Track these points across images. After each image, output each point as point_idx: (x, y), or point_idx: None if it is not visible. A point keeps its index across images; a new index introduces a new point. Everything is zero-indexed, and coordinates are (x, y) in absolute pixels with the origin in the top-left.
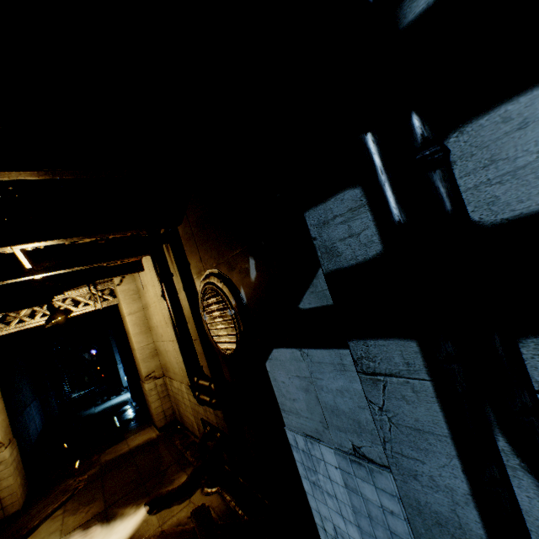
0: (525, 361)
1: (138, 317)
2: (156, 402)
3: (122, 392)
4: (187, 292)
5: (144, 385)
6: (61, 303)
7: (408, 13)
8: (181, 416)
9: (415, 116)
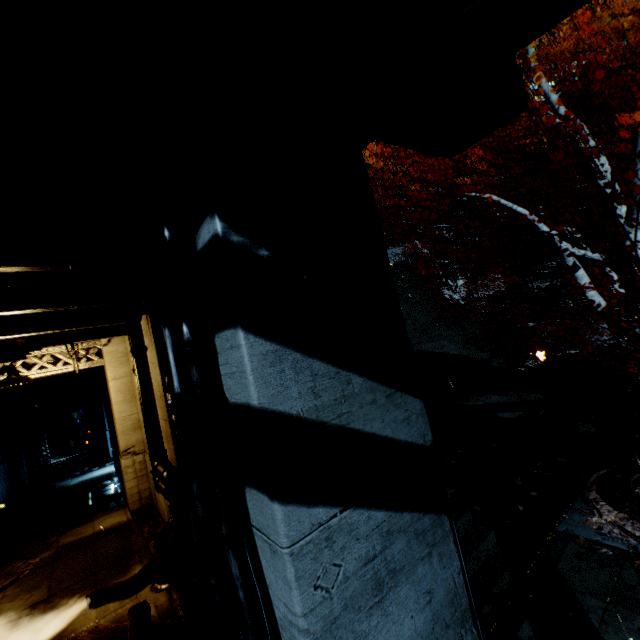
0: (248, 503)
1: (124, 383)
2: (132, 481)
3: (107, 464)
4: (161, 369)
5: (121, 460)
6: (37, 360)
7: (198, 245)
8: (156, 500)
9: (181, 325)
